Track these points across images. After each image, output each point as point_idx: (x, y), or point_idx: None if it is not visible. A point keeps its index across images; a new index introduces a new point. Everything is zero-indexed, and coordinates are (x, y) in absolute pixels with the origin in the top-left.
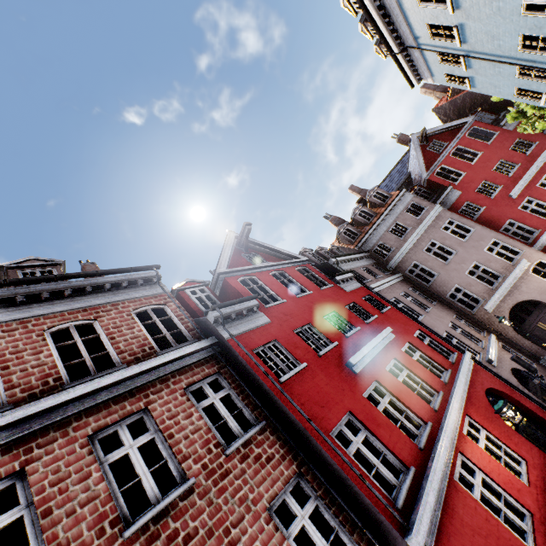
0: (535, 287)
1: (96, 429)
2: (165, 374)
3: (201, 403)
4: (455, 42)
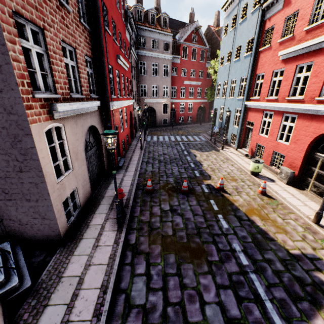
0: (159, 108)
1: None
2: None
3: None
4: (240, 20)
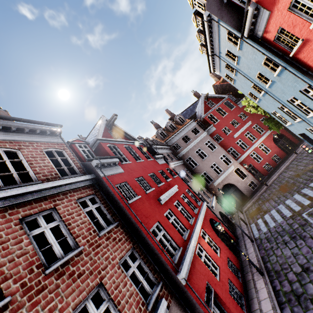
0: (234, 178)
1: (24, 216)
2: (65, 190)
3: (85, 209)
4: (235, 62)
